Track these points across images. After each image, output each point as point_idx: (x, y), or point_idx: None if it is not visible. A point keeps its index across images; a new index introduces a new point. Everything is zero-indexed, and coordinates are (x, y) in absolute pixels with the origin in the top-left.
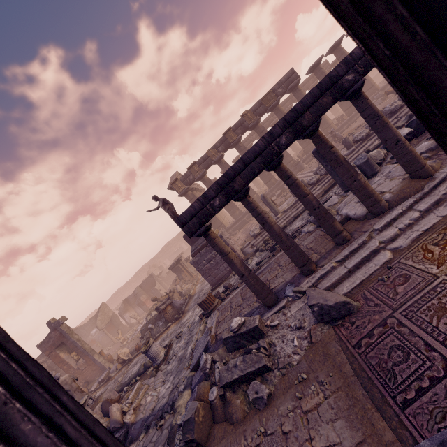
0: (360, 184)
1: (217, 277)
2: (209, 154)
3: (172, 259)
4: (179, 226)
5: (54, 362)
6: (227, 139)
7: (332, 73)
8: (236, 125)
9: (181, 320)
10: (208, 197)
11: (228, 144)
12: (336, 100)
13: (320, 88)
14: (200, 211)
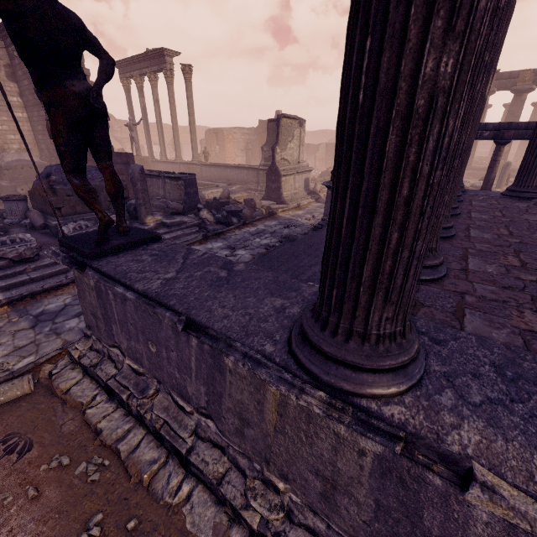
0: None
1: None
2: (522, 74)
3: None
4: None
5: (259, 141)
6: None
7: None
8: None
9: None
10: (486, 127)
11: None
12: None
13: None
14: None
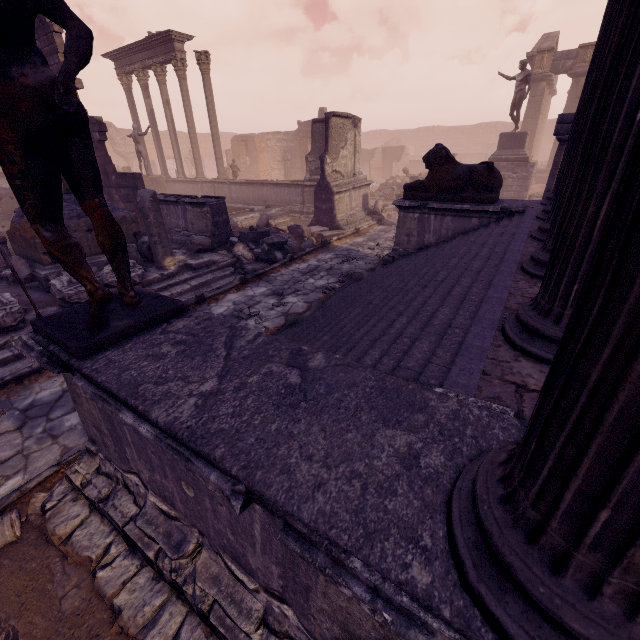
0: None
1: None
2: None
3: (419, 152)
4: (557, 121)
5: (300, 148)
6: None
7: None
8: None
9: None
10: None
11: None
12: None
13: None
14: None
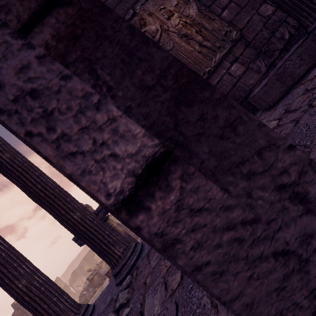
0: None
1: None
2: None
3: None
4: (75, 241)
5: None
6: None
7: None
8: None
9: (103, 284)
10: None
11: None
12: None
13: None
14: None
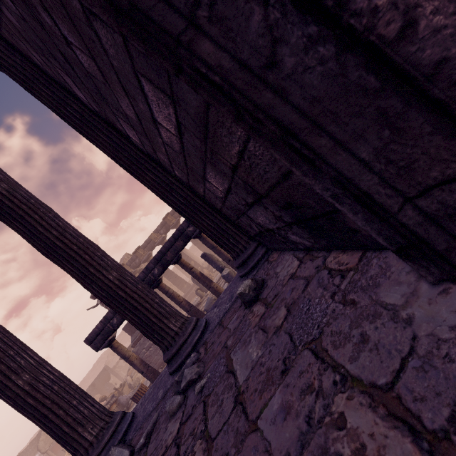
0: (214, 289)
1: (158, 363)
2: (152, 237)
3: None
4: (88, 344)
5: None
6: (167, 222)
7: (180, 228)
8: (173, 210)
9: None
10: (108, 318)
11: (168, 226)
12: (186, 243)
13: (174, 237)
14: (103, 329)
